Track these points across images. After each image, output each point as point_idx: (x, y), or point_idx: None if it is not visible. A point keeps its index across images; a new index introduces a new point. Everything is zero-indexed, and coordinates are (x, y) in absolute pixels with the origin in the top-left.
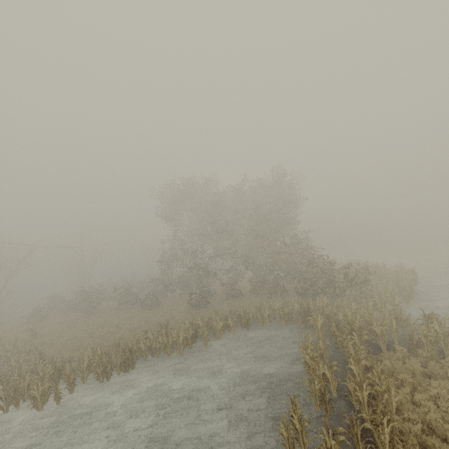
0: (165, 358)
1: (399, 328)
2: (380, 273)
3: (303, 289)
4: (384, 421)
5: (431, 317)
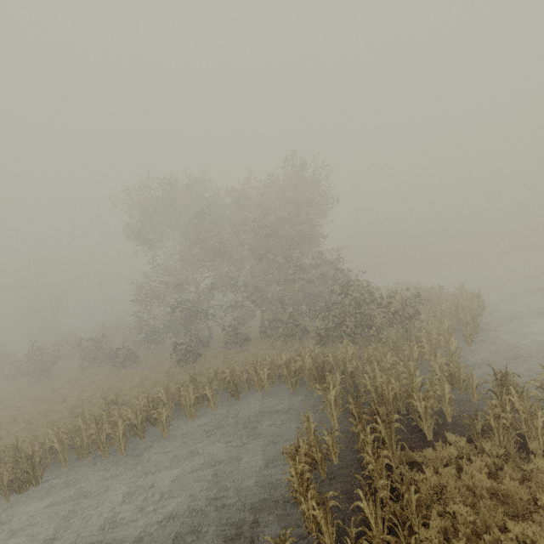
0: (98, 461)
1: (456, 390)
2: (435, 299)
3: (327, 330)
4: None
5: (505, 378)
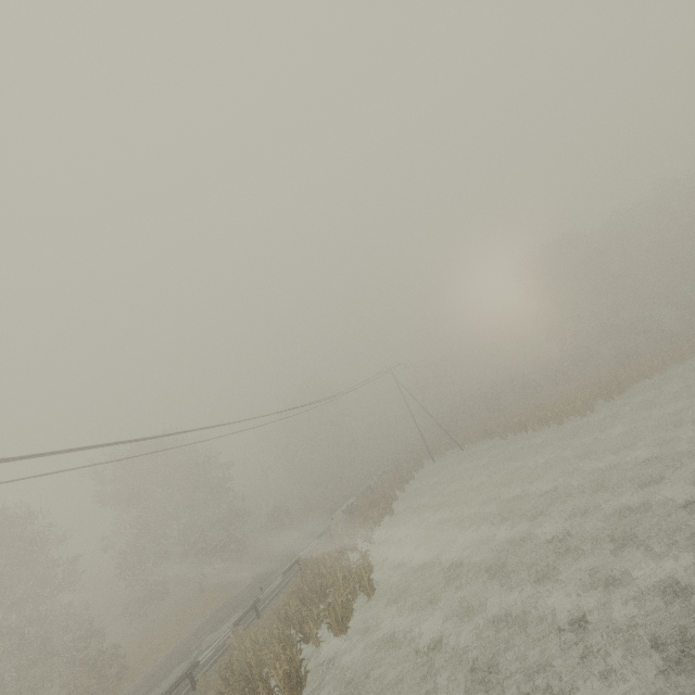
0: (647, 381)
1: None
2: None
3: None
4: None
5: None
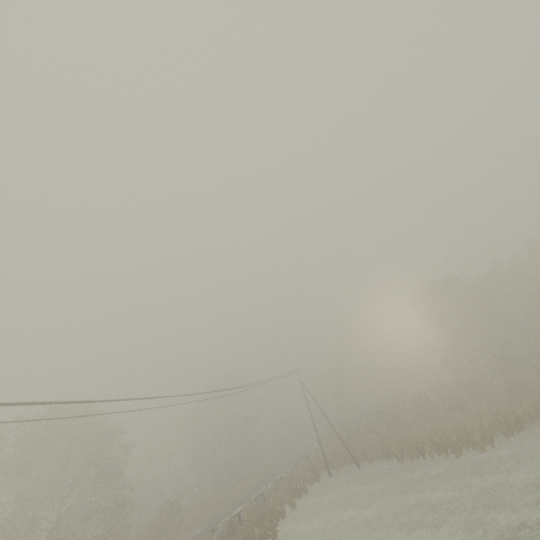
0: None
1: None
2: None
3: None
4: None
5: None
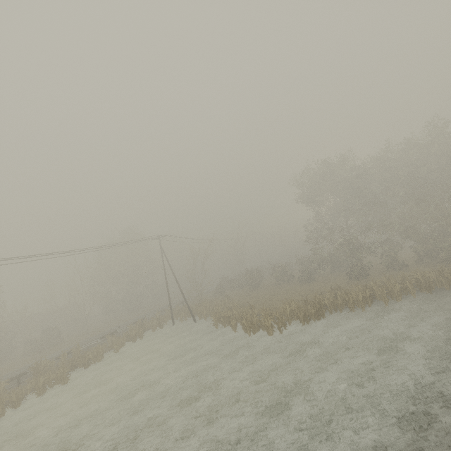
0: (349, 313)
1: None
2: None
3: None
4: None
5: None
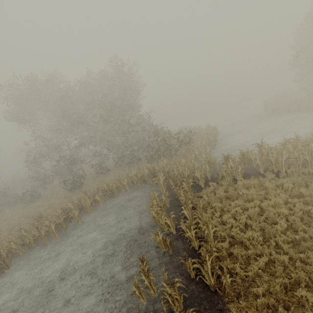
0: (43, 246)
1: (210, 168)
2: (198, 133)
3: (151, 156)
4: (206, 258)
5: (228, 157)
